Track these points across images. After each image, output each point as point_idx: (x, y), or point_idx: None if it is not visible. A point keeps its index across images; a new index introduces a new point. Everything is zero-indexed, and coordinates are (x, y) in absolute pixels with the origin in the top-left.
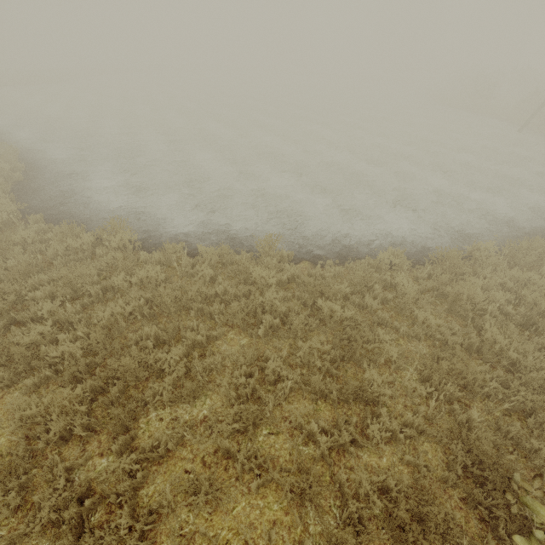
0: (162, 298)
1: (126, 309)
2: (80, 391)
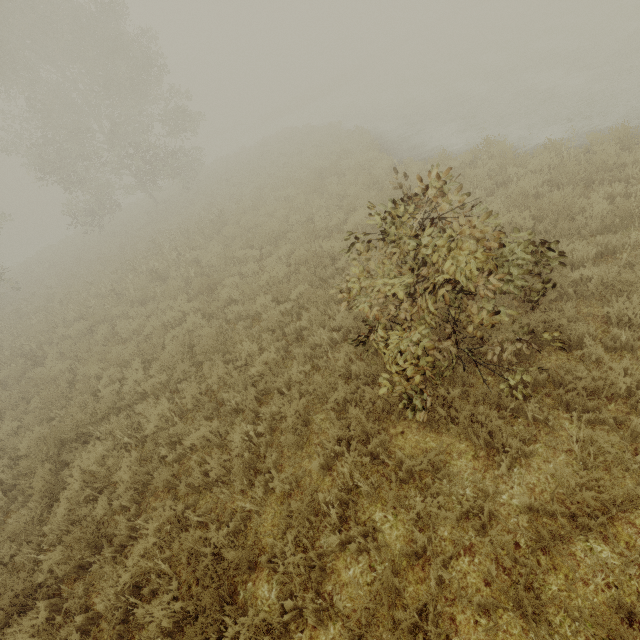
0: (560, 177)
1: (531, 184)
2: (527, 214)
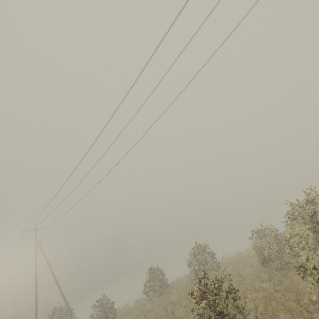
0: None
1: None
2: None
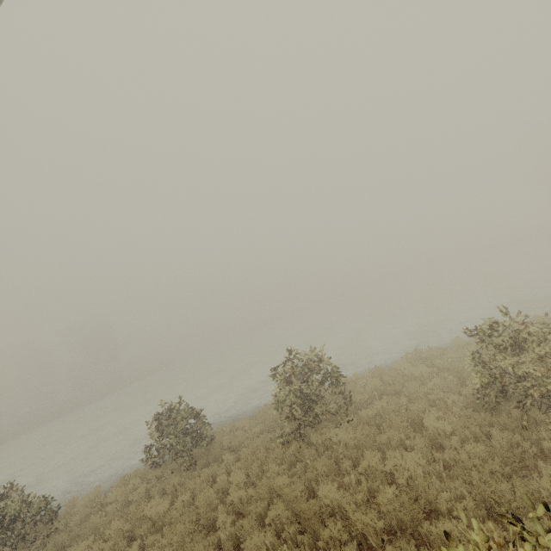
0: None
1: None
2: None
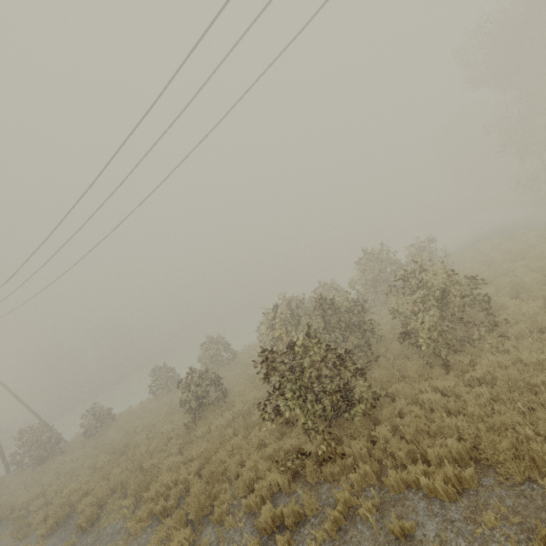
0: None
1: None
2: None
